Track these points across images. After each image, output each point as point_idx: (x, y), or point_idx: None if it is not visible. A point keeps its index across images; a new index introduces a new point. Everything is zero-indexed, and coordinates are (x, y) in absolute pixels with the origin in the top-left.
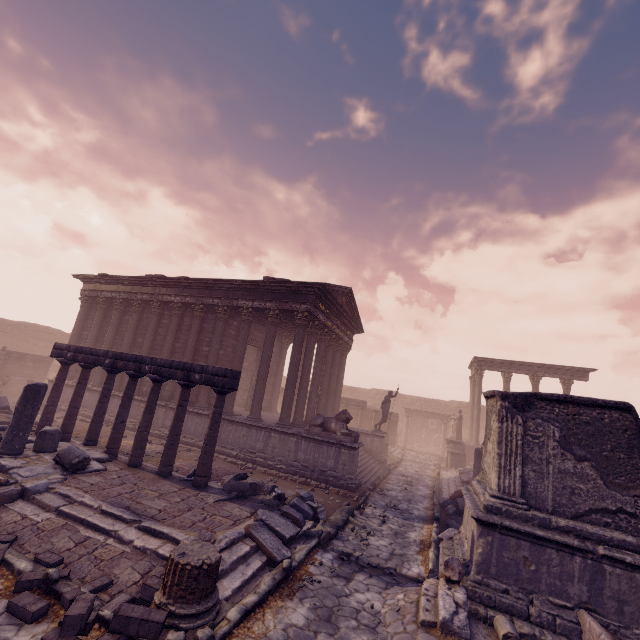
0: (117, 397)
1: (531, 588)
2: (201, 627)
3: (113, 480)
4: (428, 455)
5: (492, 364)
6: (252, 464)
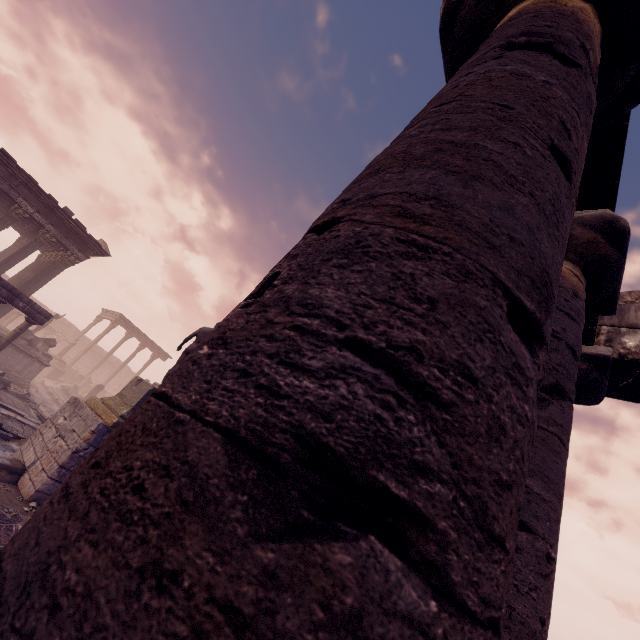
0: None
1: None
2: None
3: None
4: None
5: (127, 324)
6: None
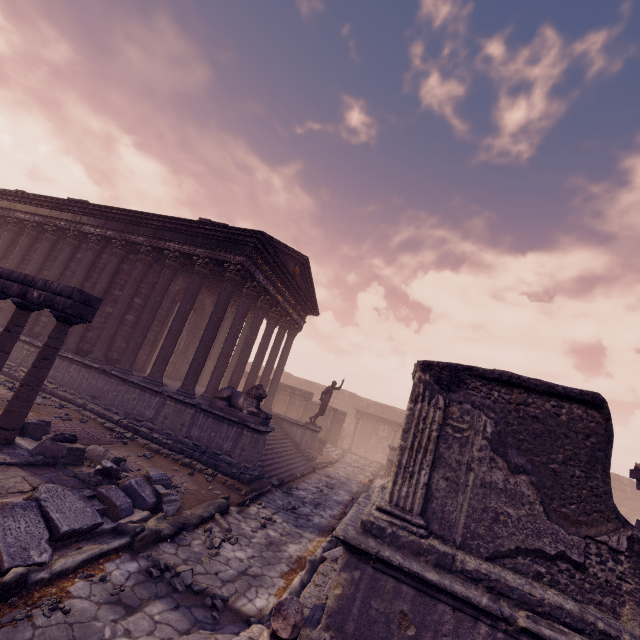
0: None
1: None
2: None
3: None
4: (370, 461)
5: None
6: (134, 434)
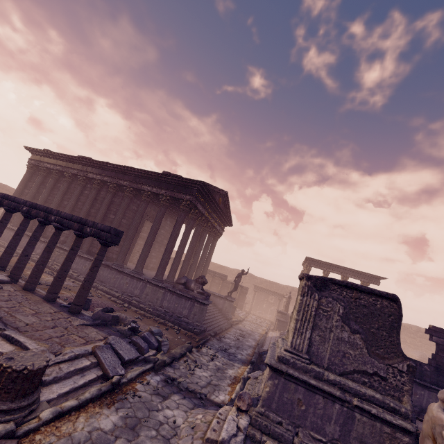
0: (40, 241)
1: (299, 423)
2: (8, 422)
3: (2, 297)
4: (264, 319)
5: (318, 263)
6: (128, 304)
